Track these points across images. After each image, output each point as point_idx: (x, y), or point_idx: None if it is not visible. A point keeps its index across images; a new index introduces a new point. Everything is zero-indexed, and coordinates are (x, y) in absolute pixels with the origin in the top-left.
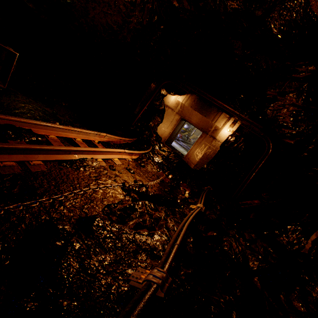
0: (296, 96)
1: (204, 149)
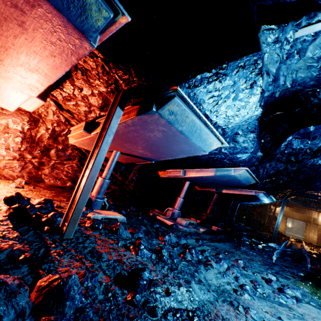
0: None
1: (315, 232)
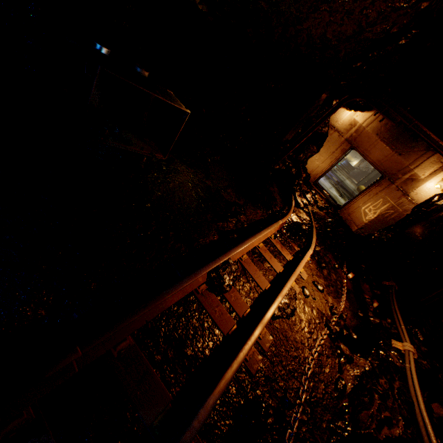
0: None
1: (381, 207)
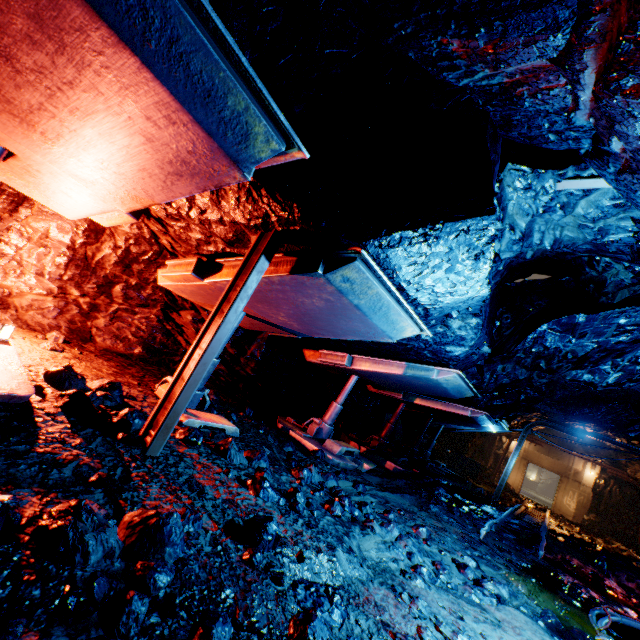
0: (639, 466)
1: (574, 496)
